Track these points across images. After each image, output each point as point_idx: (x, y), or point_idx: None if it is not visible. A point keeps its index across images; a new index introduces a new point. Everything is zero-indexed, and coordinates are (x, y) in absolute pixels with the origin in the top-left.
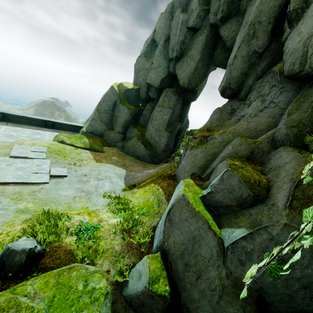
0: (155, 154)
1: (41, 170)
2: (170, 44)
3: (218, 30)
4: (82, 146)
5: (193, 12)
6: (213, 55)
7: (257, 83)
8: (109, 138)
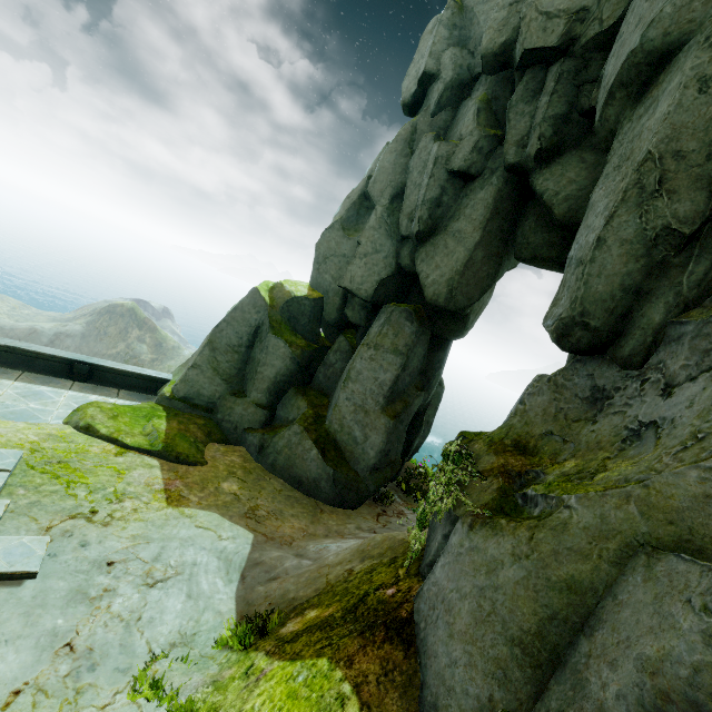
0: (350, 479)
1: None
2: (405, 204)
3: (526, 180)
4: (143, 446)
5: (463, 141)
6: (514, 236)
7: (686, 323)
8: (230, 418)
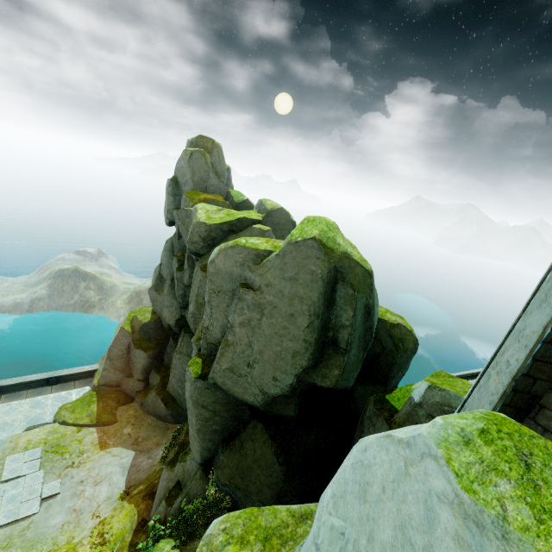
0: (180, 412)
1: (33, 494)
2: (175, 288)
3: None
4: (88, 423)
5: (185, 272)
6: None
7: None
8: (129, 387)
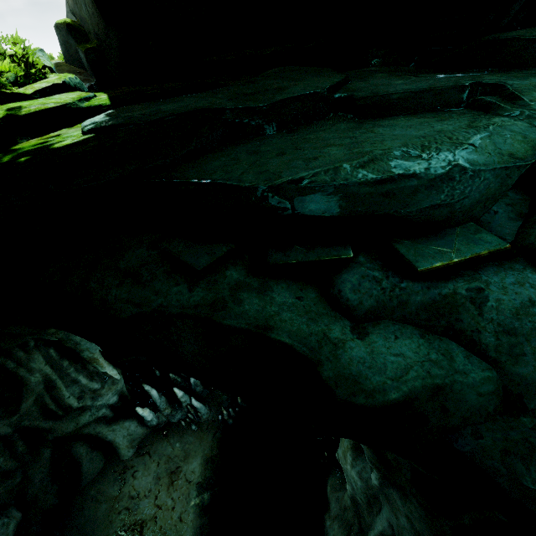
0: None
1: None
2: None
3: None
4: None
5: None
6: None
7: None
8: None
